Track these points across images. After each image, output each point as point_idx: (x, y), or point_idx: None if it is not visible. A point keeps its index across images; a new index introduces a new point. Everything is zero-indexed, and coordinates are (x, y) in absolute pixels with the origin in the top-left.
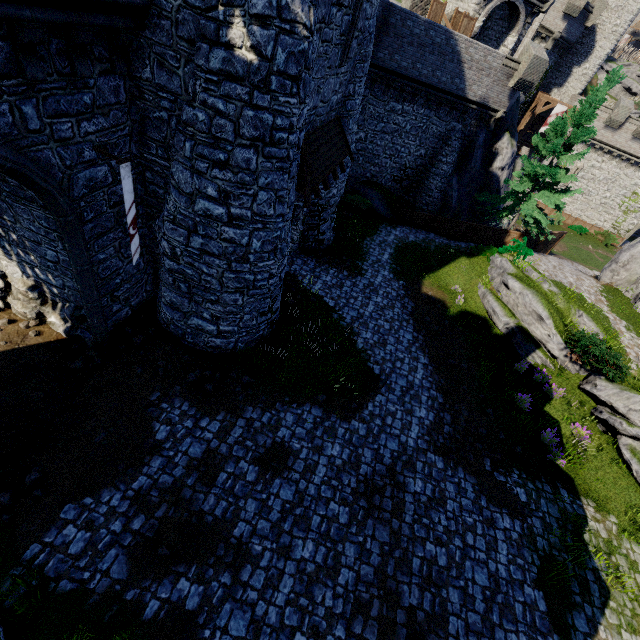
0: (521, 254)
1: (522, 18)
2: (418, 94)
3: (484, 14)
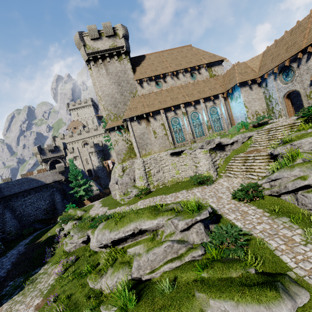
0: (69, 207)
1: (60, 160)
2: (29, 192)
3: (48, 166)
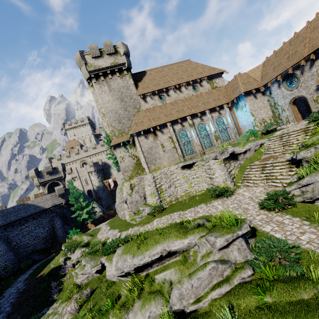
0: (73, 233)
1: (59, 182)
2: (27, 220)
3: (46, 189)
